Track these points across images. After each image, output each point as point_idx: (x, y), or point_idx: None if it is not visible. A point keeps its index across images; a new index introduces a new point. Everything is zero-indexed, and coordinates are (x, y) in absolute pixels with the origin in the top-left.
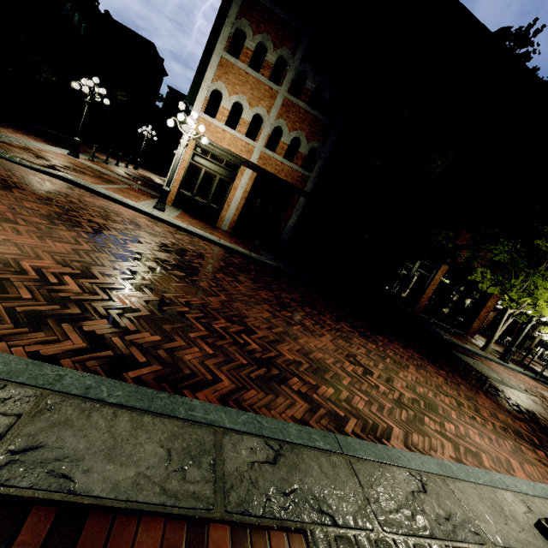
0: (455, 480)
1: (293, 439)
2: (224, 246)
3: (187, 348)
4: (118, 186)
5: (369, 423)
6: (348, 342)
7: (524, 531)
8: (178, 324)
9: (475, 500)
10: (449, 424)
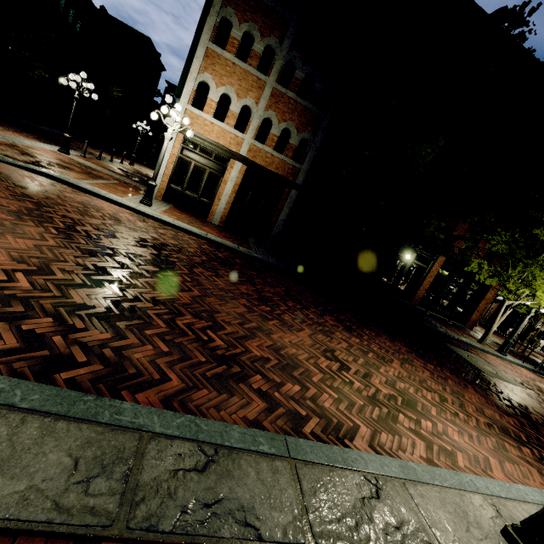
0: (417, 484)
1: (233, 443)
2: (211, 240)
3: (139, 346)
4: (106, 181)
5: (333, 422)
6: (329, 336)
7: (487, 538)
8: (136, 321)
9: (436, 505)
10: (427, 421)
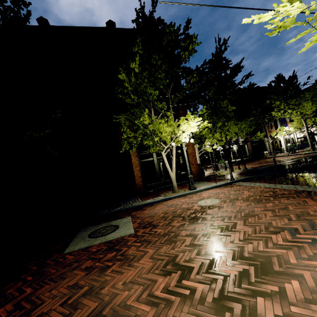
0: None
1: None
2: None
3: None
4: None
5: None
6: None
7: None
8: None
9: None
10: None
